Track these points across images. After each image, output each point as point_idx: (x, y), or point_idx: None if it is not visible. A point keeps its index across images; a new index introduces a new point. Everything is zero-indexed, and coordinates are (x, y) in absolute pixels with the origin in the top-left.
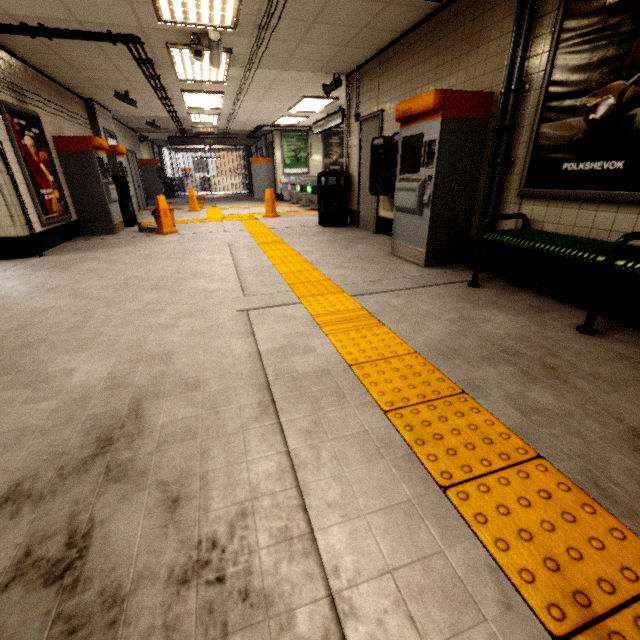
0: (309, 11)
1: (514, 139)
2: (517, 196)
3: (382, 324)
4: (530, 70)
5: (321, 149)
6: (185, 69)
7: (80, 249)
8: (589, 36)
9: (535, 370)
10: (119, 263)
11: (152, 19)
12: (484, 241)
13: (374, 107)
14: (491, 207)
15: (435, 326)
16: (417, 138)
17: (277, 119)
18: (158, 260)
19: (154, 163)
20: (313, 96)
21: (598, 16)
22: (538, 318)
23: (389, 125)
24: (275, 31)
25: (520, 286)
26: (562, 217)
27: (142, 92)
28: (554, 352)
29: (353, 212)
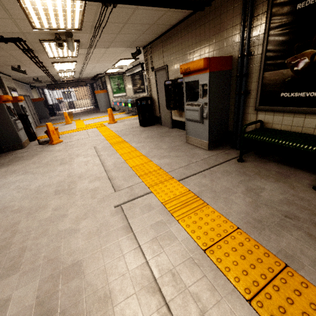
0: (123, 18)
1: (248, 80)
2: (254, 110)
3: (206, 204)
4: (253, 44)
5: (131, 82)
6: (53, 52)
7: (3, 164)
8: (288, 26)
9: (314, 231)
10: (30, 173)
11: (28, 28)
12: (245, 138)
13: (161, 63)
14: (240, 116)
15: (237, 200)
16: (194, 82)
17: (106, 70)
18: (54, 167)
19: (41, 100)
20: (125, 58)
21: (292, 15)
22: (288, 182)
23: (172, 73)
24: (104, 29)
25: (264, 157)
26: (283, 121)
27: (28, 65)
28: (314, 211)
29: (157, 117)
